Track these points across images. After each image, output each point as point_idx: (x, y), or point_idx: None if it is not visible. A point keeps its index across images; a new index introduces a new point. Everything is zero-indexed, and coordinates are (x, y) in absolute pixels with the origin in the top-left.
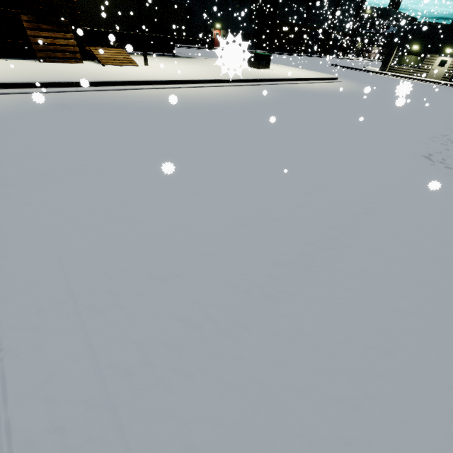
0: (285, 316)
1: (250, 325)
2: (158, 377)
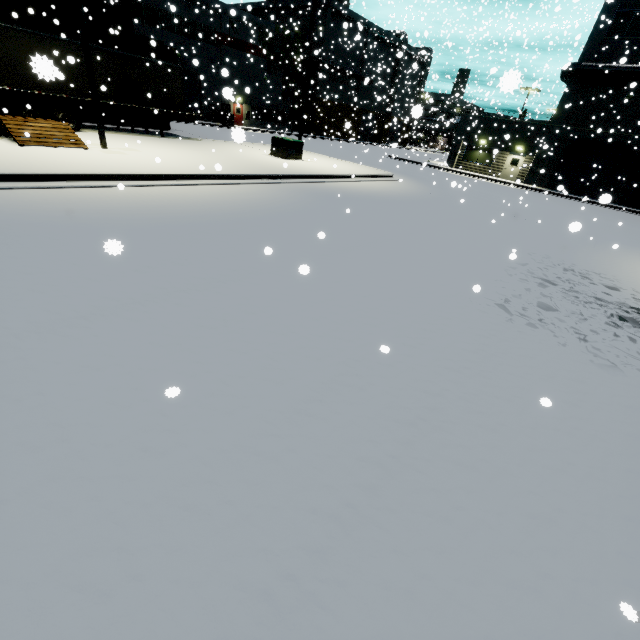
0: None
1: None
2: None
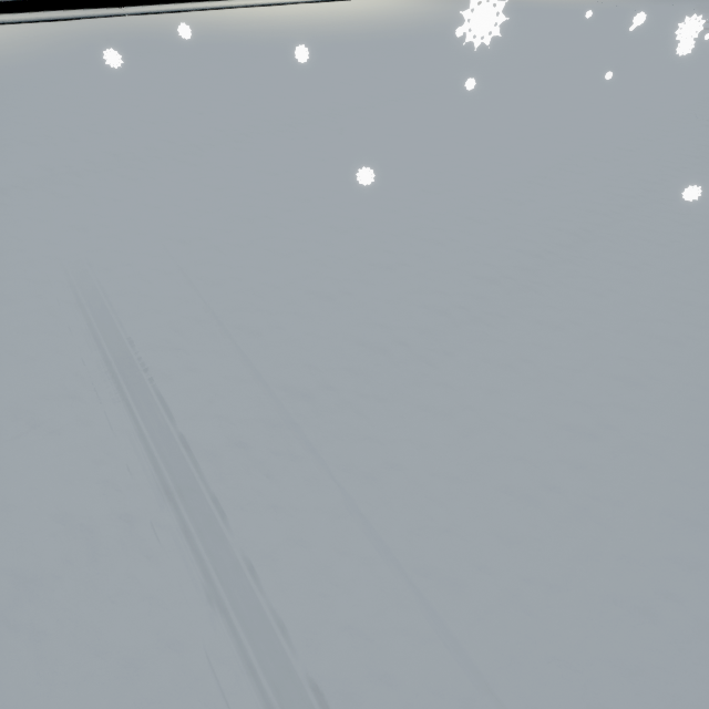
0: (500, 342)
1: (453, 351)
2: (344, 401)
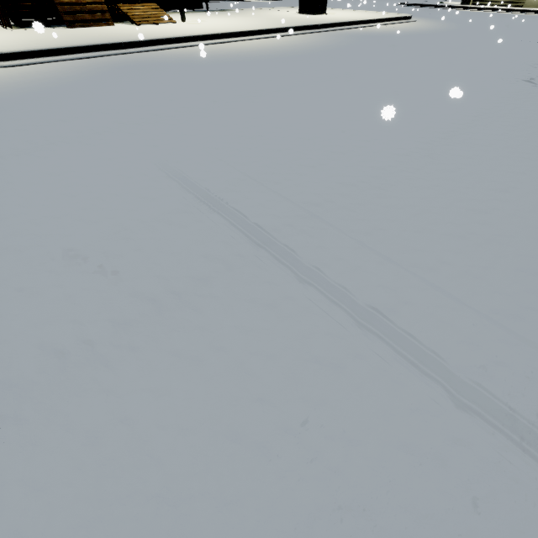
0: (420, 179)
1: (394, 184)
2: (340, 206)
